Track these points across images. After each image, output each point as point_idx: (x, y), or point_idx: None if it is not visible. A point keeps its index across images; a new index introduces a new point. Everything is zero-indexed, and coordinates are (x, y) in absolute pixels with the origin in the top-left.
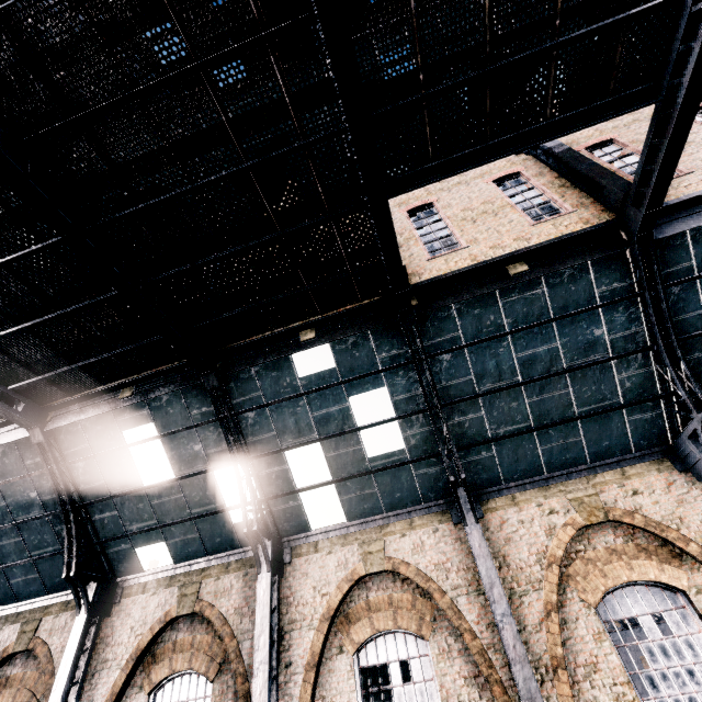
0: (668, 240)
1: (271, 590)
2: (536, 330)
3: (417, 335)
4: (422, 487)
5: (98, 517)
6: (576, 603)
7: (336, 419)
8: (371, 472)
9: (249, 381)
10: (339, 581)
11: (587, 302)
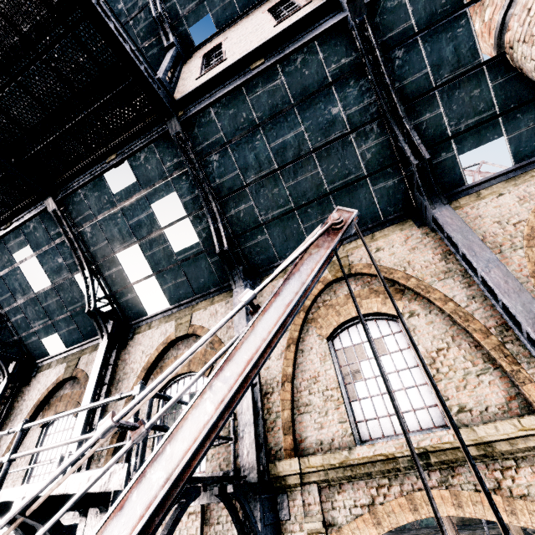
0: (385, 4)
1: (106, 352)
2: (282, 119)
3: (183, 139)
4: (218, 272)
5: (14, 319)
6: (313, 338)
7: (146, 224)
8: (177, 263)
9: (81, 203)
10: (158, 345)
11: (321, 83)
